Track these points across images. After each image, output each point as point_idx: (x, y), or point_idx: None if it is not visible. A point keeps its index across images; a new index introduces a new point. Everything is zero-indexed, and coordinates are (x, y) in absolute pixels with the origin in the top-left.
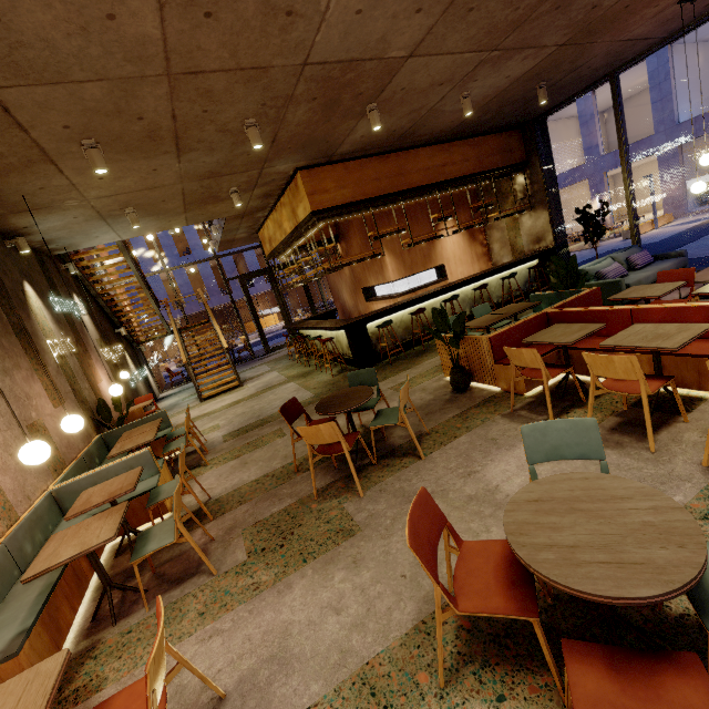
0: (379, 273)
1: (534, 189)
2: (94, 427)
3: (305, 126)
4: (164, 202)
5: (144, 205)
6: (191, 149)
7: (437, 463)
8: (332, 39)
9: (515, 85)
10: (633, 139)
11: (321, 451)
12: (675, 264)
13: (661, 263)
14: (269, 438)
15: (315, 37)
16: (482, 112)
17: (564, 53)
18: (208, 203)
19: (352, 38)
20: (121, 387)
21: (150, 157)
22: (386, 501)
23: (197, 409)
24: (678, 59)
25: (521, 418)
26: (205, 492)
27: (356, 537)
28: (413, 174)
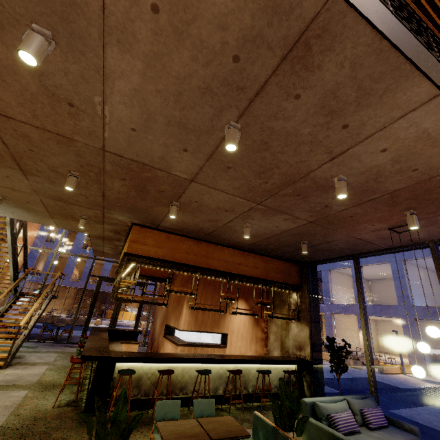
0: (177, 318)
1: (302, 307)
2: None
3: (126, 196)
4: (30, 203)
5: (13, 199)
6: (33, 173)
7: None
8: (120, 141)
9: (285, 235)
10: (386, 302)
11: None
12: None
13: (395, 432)
14: None
15: (104, 133)
16: (266, 242)
17: (315, 228)
18: (69, 218)
19: (137, 147)
20: None
21: None
22: None
23: None
24: (408, 270)
25: None
26: None
27: None
28: (215, 260)
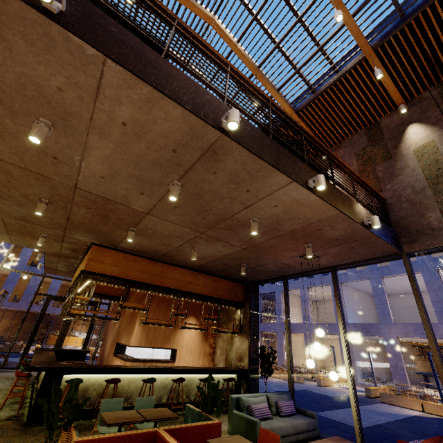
0: (129, 335)
1: (244, 322)
2: None
3: (89, 220)
4: None
5: None
6: (3, 197)
7: None
8: (91, 183)
9: (227, 258)
10: (330, 321)
11: None
12: (306, 423)
13: (299, 417)
14: None
15: (78, 176)
16: (214, 264)
17: (248, 254)
18: (27, 236)
19: (104, 188)
20: None
21: None
22: None
23: None
24: (345, 291)
25: None
26: None
27: None
28: (168, 279)
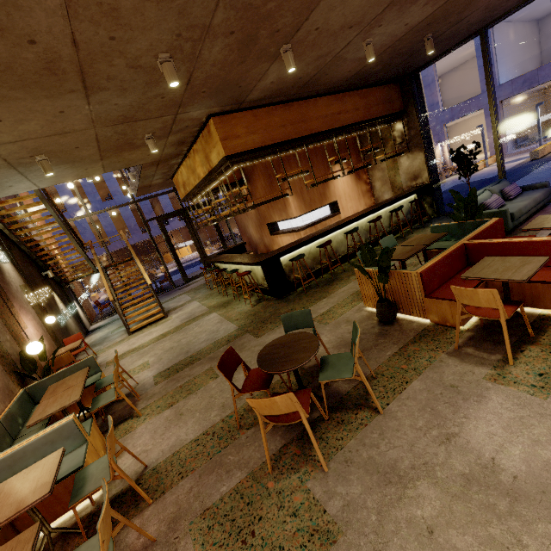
0: (282, 210)
1: (411, 135)
2: (17, 380)
3: (220, 67)
4: (78, 149)
5: (56, 152)
6: (100, 87)
7: (400, 420)
8: None
9: (408, 35)
10: (461, 98)
11: (273, 418)
12: (543, 194)
13: (530, 193)
14: (202, 380)
15: None
16: (375, 63)
17: (457, 2)
18: (124, 150)
19: None
20: (40, 344)
21: (53, 96)
22: (358, 480)
23: (126, 343)
24: (497, 34)
25: (471, 357)
26: (140, 462)
27: (339, 547)
28: (314, 121)
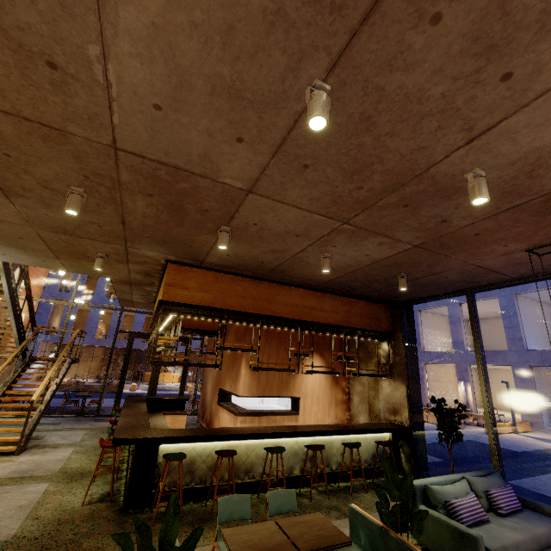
0: (234, 380)
1: (396, 360)
2: None
3: (155, 221)
4: (24, 239)
5: None
6: (19, 193)
7: None
8: (139, 130)
9: (377, 266)
10: (491, 346)
11: None
12: None
13: (533, 519)
14: None
15: (111, 116)
16: (349, 278)
17: (420, 255)
18: (81, 258)
19: (166, 139)
20: None
21: None
22: None
23: None
24: (522, 305)
25: None
26: None
27: None
28: (281, 305)
